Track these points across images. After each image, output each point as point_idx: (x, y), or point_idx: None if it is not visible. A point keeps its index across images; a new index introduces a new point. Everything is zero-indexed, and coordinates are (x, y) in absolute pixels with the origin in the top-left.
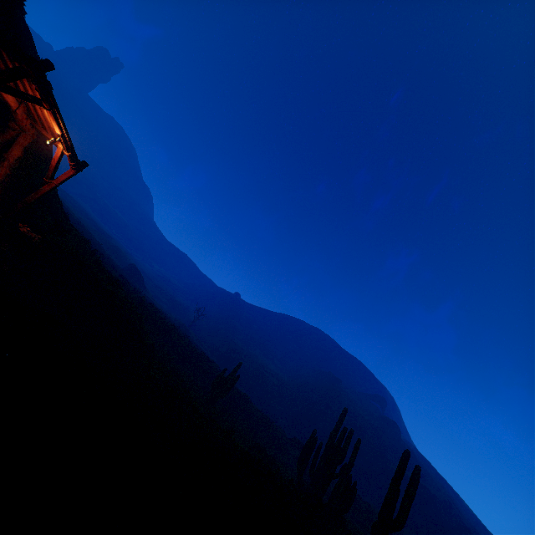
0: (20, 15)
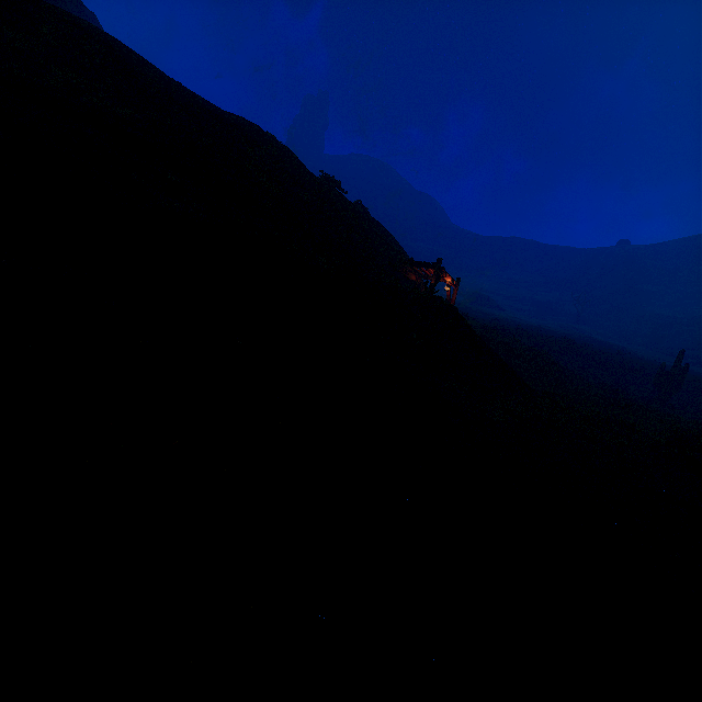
0: (373, 220)
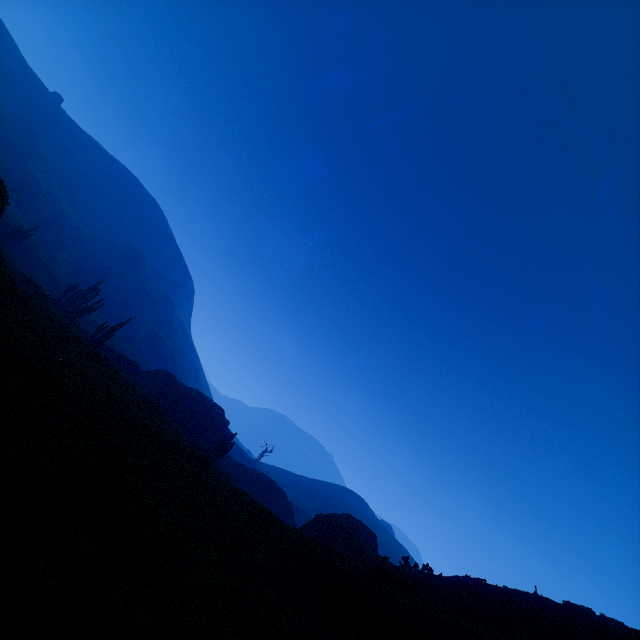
0: None
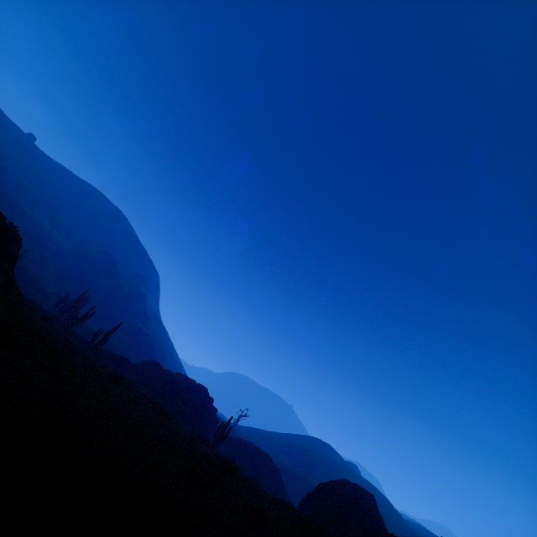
0: None
